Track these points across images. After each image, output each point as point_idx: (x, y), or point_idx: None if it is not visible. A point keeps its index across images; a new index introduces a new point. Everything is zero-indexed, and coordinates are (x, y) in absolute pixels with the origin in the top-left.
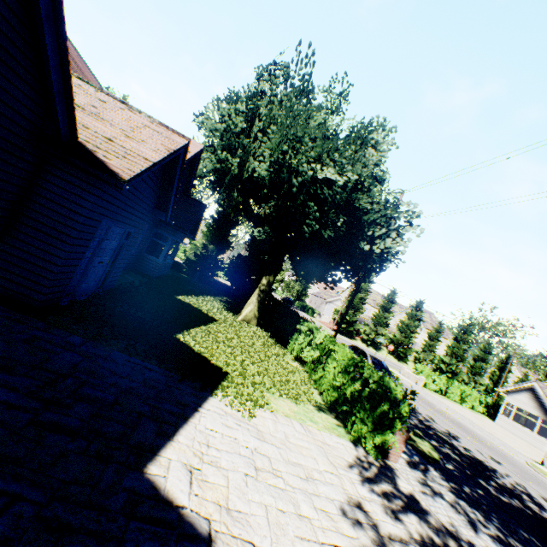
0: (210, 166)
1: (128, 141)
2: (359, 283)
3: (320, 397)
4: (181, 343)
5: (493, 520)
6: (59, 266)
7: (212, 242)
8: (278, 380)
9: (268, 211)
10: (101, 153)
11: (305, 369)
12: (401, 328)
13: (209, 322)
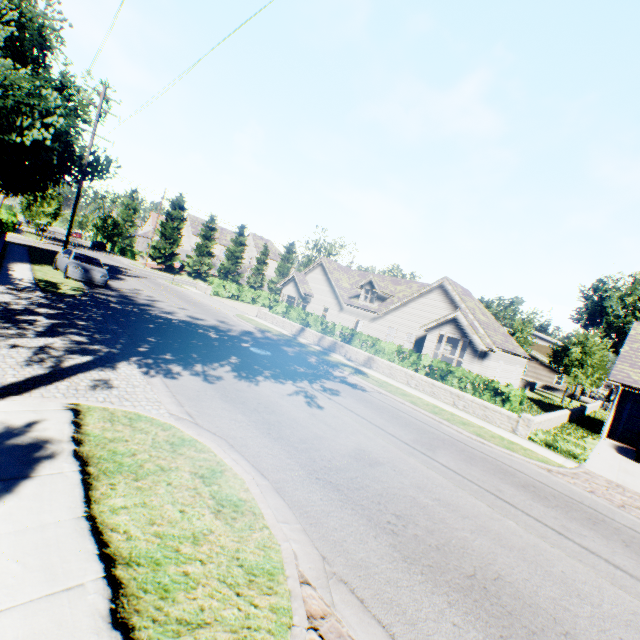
0: None
1: None
2: (78, 191)
3: None
4: None
5: (63, 303)
6: None
7: None
8: None
9: None
10: None
11: None
12: (228, 256)
13: None
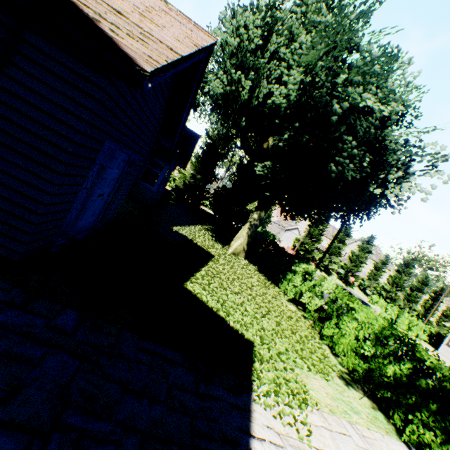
0: (219, 88)
1: (144, 21)
2: (343, 223)
3: (334, 357)
4: (192, 296)
5: None
6: (45, 204)
7: (199, 172)
8: (295, 341)
9: (281, 144)
10: (106, 25)
11: (306, 316)
12: (351, 258)
13: (208, 259)
